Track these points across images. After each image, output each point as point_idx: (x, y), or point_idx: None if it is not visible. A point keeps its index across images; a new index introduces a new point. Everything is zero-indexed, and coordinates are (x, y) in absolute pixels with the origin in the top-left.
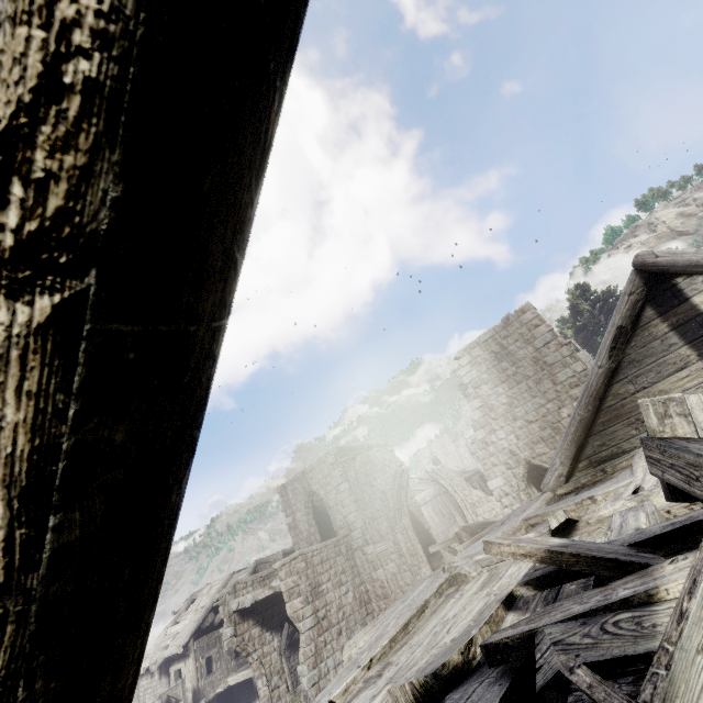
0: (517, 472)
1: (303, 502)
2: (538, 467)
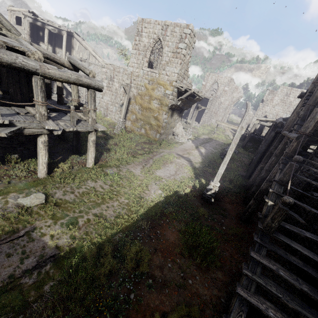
0: (262, 115)
1: (212, 82)
2: (266, 117)
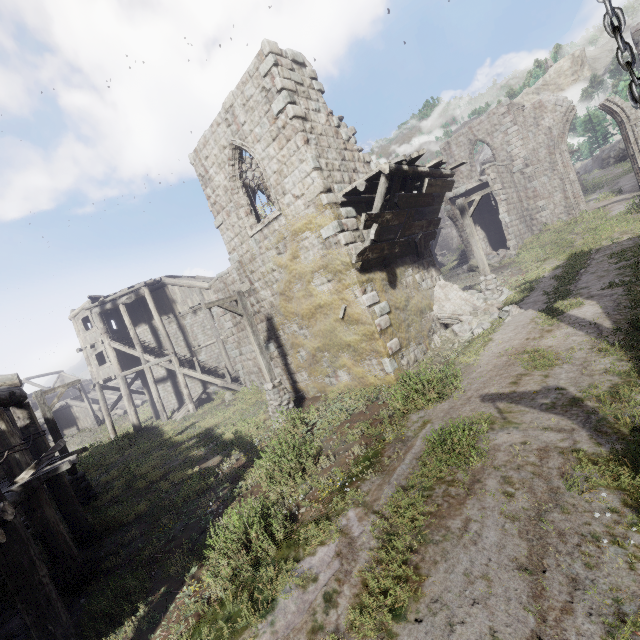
0: None
1: (467, 151)
2: None
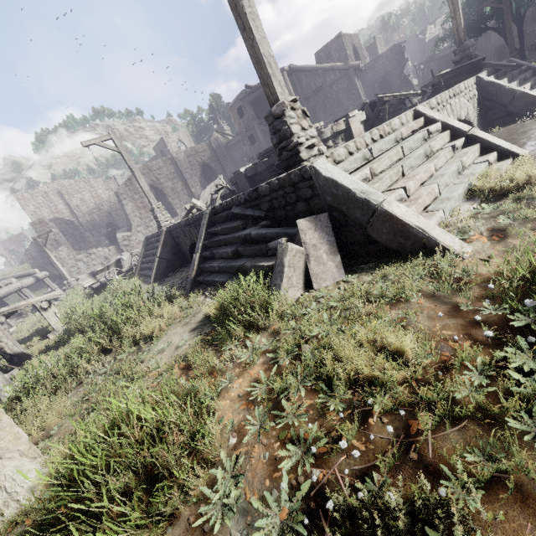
0: None
1: (352, 48)
2: None
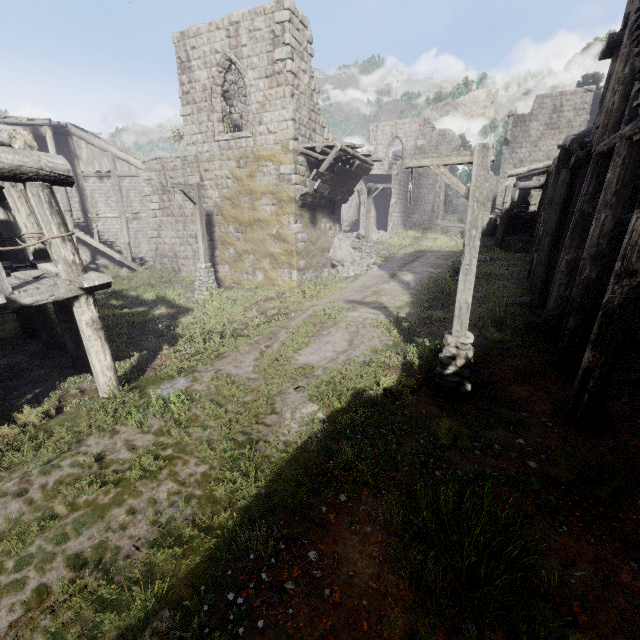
0: None
1: (387, 141)
2: None
